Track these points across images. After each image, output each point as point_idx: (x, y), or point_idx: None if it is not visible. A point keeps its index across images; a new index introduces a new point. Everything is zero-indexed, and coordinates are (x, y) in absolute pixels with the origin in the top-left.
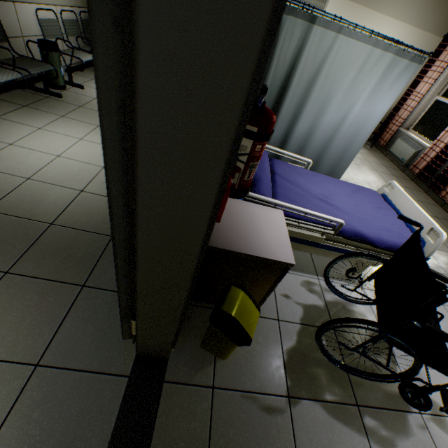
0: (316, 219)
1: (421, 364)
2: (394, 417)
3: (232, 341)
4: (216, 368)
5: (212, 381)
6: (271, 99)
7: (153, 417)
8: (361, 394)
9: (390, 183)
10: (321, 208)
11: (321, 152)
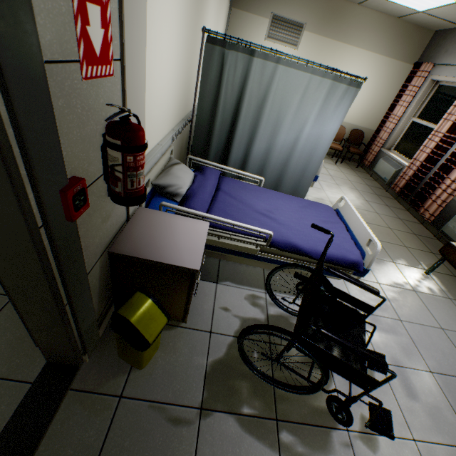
0: (245, 230)
1: (326, 371)
2: (316, 433)
3: (132, 346)
4: (130, 378)
5: (121, 390)
6: (227, 123)
7: (46, 423)
8: (284, 408)
9: (342, 198)
10: (258, 221)
11: (282, 171)
